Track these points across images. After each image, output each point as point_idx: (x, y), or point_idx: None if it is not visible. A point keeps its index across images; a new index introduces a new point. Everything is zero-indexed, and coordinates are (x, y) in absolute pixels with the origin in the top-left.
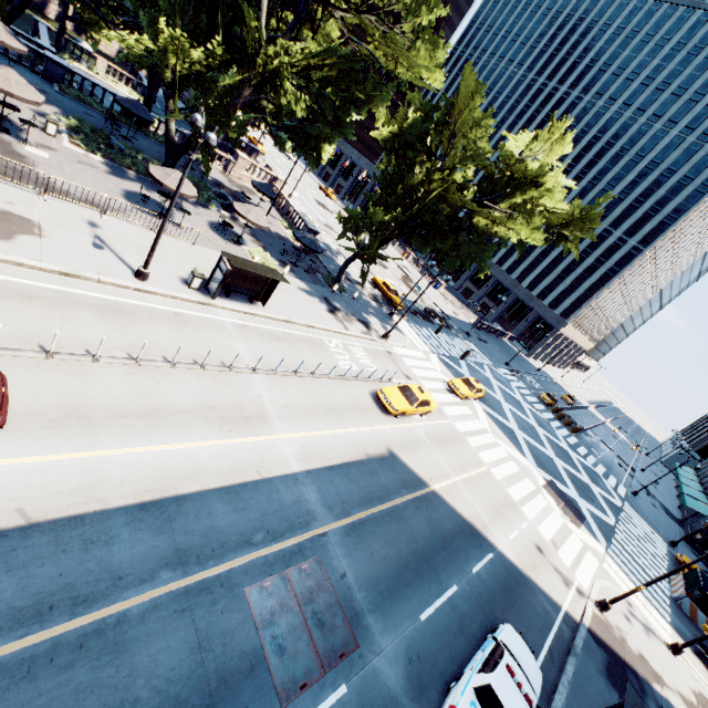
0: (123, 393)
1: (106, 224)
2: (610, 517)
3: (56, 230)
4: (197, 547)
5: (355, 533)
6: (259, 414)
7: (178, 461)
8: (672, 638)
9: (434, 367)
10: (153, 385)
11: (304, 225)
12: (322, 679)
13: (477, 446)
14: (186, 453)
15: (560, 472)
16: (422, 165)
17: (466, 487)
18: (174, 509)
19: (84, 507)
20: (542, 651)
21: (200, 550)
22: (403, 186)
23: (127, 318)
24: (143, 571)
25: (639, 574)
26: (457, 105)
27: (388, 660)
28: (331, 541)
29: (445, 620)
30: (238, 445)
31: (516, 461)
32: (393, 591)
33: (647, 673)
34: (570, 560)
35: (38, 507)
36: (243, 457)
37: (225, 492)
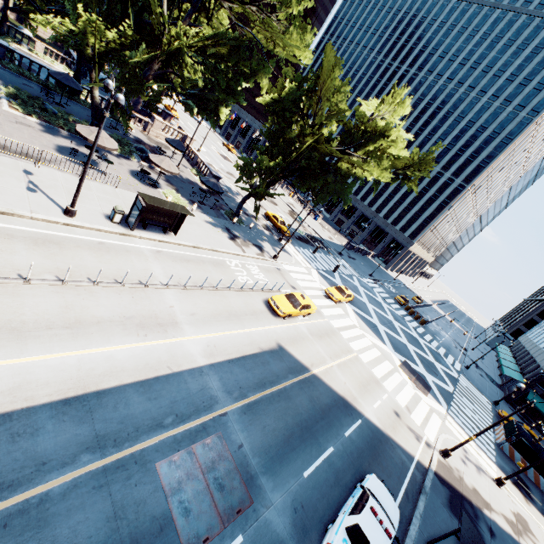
0: (51, 308)
1: (40, 171)
2: (449, 386)
3: None
4: (114, 432)
5: (250, 412)
6: (170, 321)
7: (99, 362)
8: (496, 474)
9: (314, 279)
10: (78, 301)
11: (209, 172)
12: (222, 533)
13: (348, 338)
14: (106, 355)
15: (412, 355)
16: (297, 123)
17: (340, 370)
18: (94, 402)
19: (12, 405)
20: (400, 492)
21: (117, 434)
22: (283, 139)
23: (57, 247)
24: (65, 456)
25: (472, 427)
26: (322, 76)
27: (278, 512)
28: (230, 419)
29: (323, 475)
30: (152, 346)
31: (378, 348)
32: (281, 455)
33: (479, 502)
34: (420, 420)
35: None
36: (157, 356)
37: (140, 386)
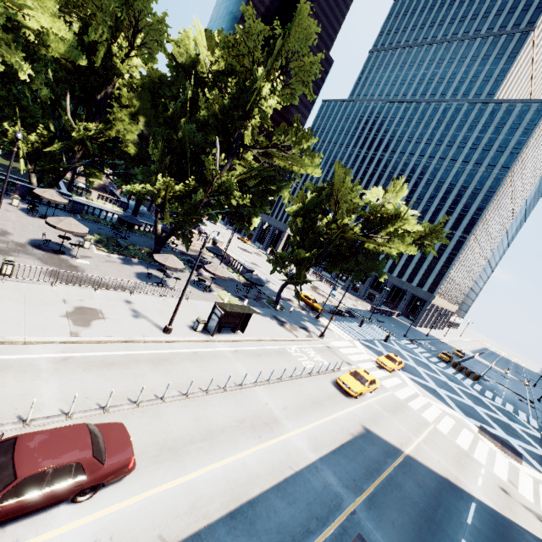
0: (186, 423)
1: (135, 299)
2: (538, 448)
3: (111, 312)
4: None
5: (374, 506)
6: (271, 418)
7: (239, 471)
8: None
9: (361, 351)
10: (201, 412)
11: (243, 267)
12: None
13: (418, 408)
14: (240, 462)
15: (483, 417)
16: (321, 219)
17: (427, 446)
18: (251, 513)
19: (197, 524)
20: None
21: None
22: (311, 233)
23: (168, 364)
24: None
25: None
26: (336, 184)
27: None
28: (361, 517)
29: None
30: (269, 447)
31: (449, 415)
32: None
33: None
34: (530, 495)
35: (169, 531)
36: (276, 456)
37: (277, 490)
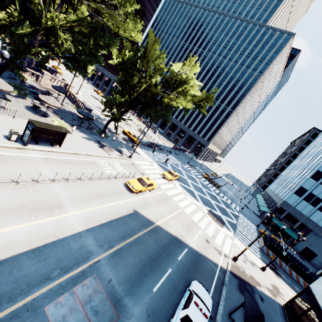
0: None
1: None
2: (234, 220)
3: None
4: (9, 291)
5: (116, 256)
6: (57, 204)
7: None
8: (261, 265)
9: (155, 168)
10: None
11: (84, 106)
12: None
13: (177, 200)
14: (3, 234)
15: (213, 205)
16: (136, 75)
17: (173, 220)
18: None
19: None
20: (212, 287)
21: (12, 292)
22: (129, 85)
23: None
24: None
25: (247, 241)
26: (148, 48)
27: (137, 319)
28: (102, 264)
29: (166, 287)
30: (42, 223)
31: (194, 204)
32: (138, 281)
33: (254, 283)
34: (220, 242)
35: None
36: (45, 229)
37: (31, 252)
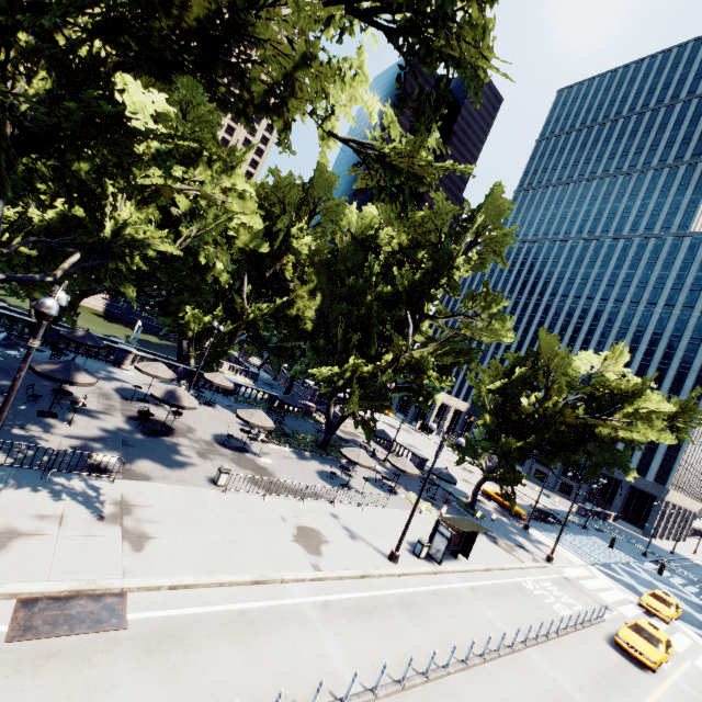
0: None
1: (337, 511)
2: None
3: (328, 531)
4: None
5: None
6: None
7: None
8: None
9: (607, 584)
10: (494, 692)
11: (414, 455)
12: None
13: None
14: None
15: None
16: (527, 397)
17: None
18: None
19: None
20: None
21: None
22: (515, 414)
23: (418, 610)
24: None
25: None
26: (543, 354)
27: None
28: None
29: None
30: None
31: None
32: None
33: None
34: None
35: None
36: None
37: None
